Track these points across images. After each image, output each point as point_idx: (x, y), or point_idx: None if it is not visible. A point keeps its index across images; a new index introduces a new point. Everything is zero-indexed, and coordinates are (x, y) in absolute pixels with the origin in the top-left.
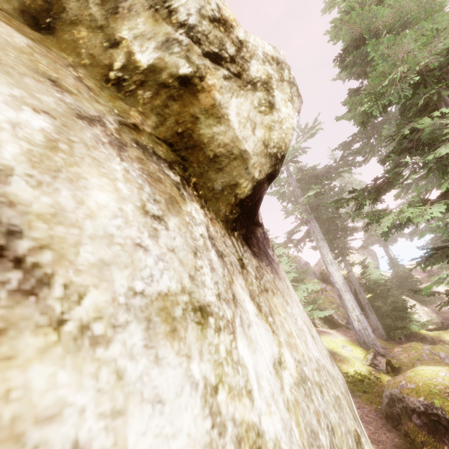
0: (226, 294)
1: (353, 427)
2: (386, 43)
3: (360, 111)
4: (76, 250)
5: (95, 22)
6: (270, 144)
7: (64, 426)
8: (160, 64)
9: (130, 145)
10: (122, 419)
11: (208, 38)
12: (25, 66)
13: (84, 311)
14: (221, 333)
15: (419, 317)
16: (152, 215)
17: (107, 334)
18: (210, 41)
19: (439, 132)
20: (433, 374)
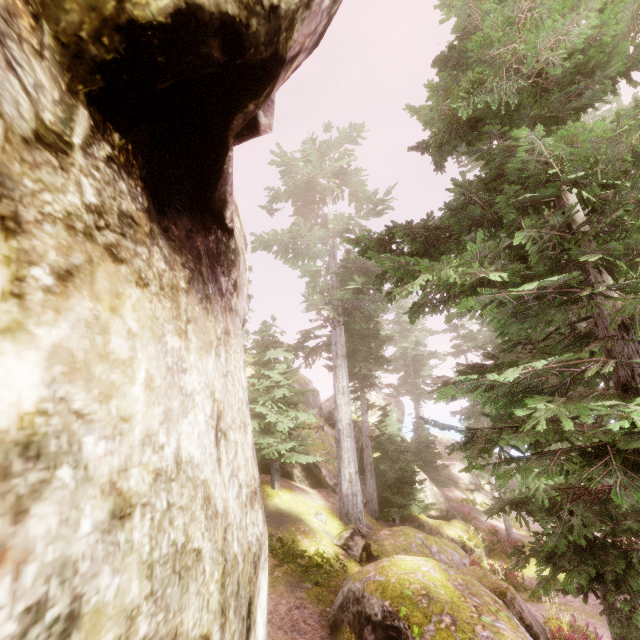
0: None
1: (201, 629)
2: None
3: (443, 107)
4: None
5: None
6: None
7: None
8: None
9: None
10: None
11: None
12: None
13: None
14: None
15: (425, 498)
16: None
17: None
18: None
19: (533, 170)
20: (414, 568)
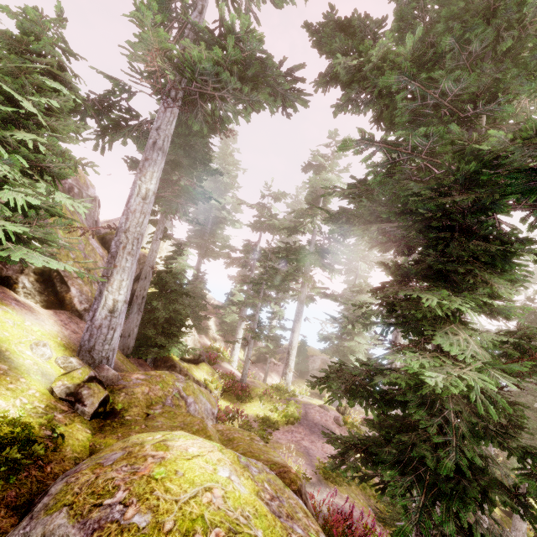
0: None
1: None
2: None
3: None
4: None
5: None
6: None
7: None
8: None
9: None
10: None
11: None
12: None
13: None
14: None
15: (186, 341)
16: None
17: None
18: None
19: None
20: (207, 475)
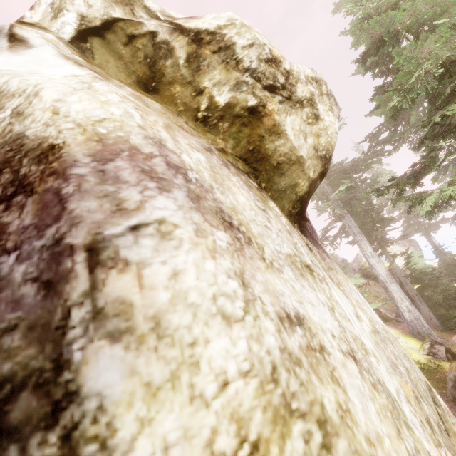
0: (314, 262)
1: (423, 379)
2: (408, 48)
3: (390, 106)
4: (249, 226)
5: (185, 80)
6: (319, 148)
7: (287, 299)
8: (233, 102)
9: (228, 164)
10: (303, 305)
11: (265, 75)
12: (173, 123)
13: (267, 256)
14: (322, 283)
15: None
16: (261, 209)
17: (280, 268)
18: (266, 77)
19: None
20: None
